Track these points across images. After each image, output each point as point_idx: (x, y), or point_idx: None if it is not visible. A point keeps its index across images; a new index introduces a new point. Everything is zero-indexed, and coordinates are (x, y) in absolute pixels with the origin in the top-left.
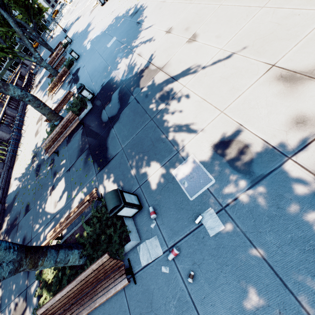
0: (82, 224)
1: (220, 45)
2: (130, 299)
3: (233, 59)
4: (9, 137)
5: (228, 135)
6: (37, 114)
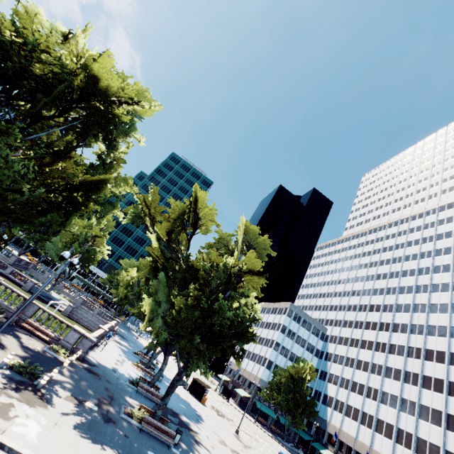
0: (160, 422)
1: None
2: (165, 449)
3: None
4: (99, 337)
5: None
6: (117, 356)
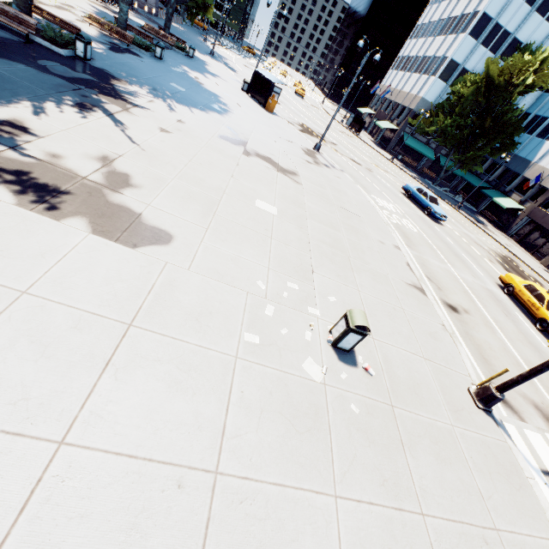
0: None
1: (152, 141)
2: None
3: (132, 143)
4: None
5: (33, 129)
6: None
